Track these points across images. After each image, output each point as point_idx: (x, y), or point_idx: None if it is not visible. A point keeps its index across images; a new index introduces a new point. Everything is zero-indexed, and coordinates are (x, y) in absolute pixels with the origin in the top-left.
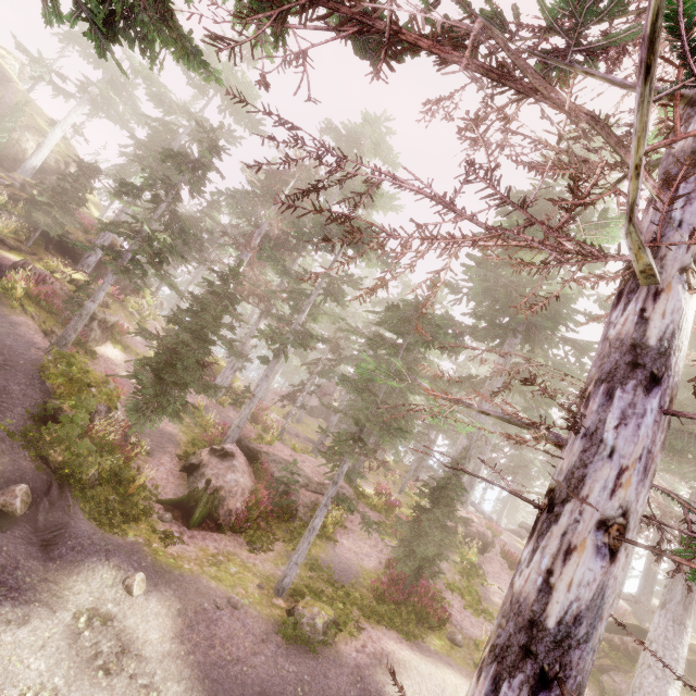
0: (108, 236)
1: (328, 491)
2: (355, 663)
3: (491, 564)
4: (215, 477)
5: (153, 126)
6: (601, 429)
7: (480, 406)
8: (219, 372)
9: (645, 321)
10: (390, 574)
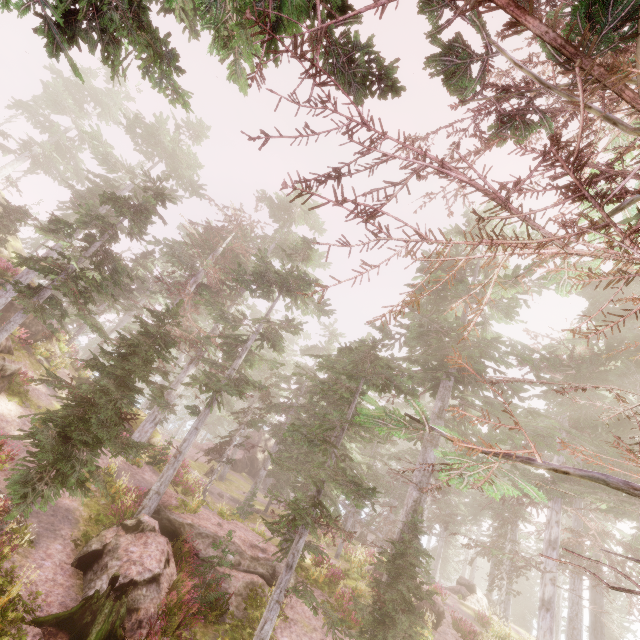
0: (25, 278)
1: (281, 579)
2: None
3: None
4: (124, 570)
5: (95, 181)
6: None
7: (546, 462)
8: (136, 426)
9: None
10: None
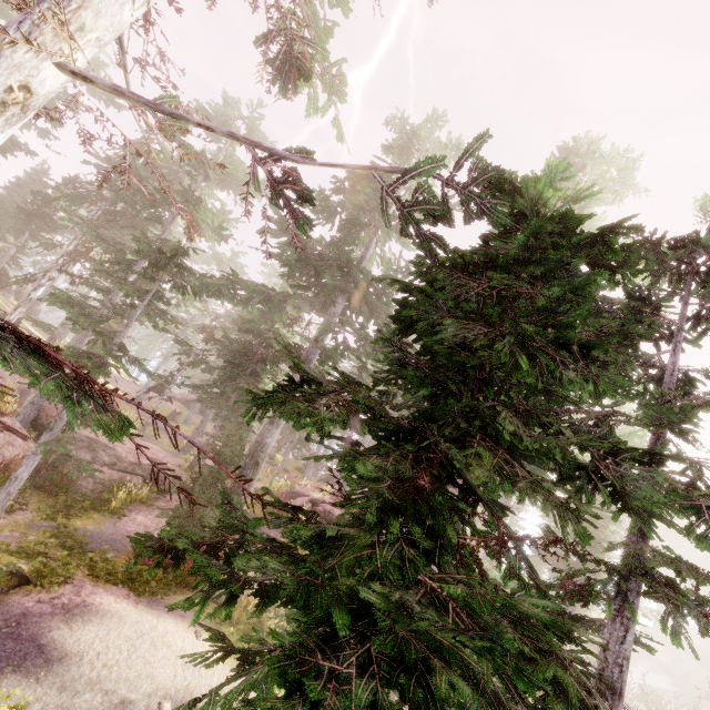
0: None
1: (41, 437)
2: (22, 612)
3: None
4: None
5: None
6: None
7: None
8: None
9: None
10: None
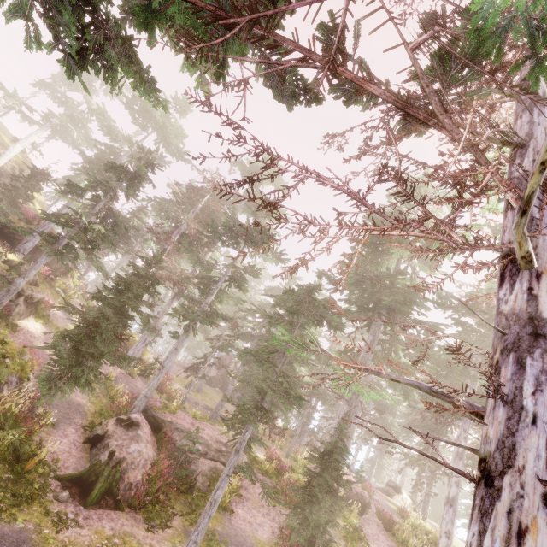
0: (47, 227)
1: (231, 459)
2: None
3: (369, 526)
4: (119, 449)
5: (101, 148)
6: (523, 396)
7: (388, 374)
8: (131, 345)
9: (534, 298)
10: (284, 545)
